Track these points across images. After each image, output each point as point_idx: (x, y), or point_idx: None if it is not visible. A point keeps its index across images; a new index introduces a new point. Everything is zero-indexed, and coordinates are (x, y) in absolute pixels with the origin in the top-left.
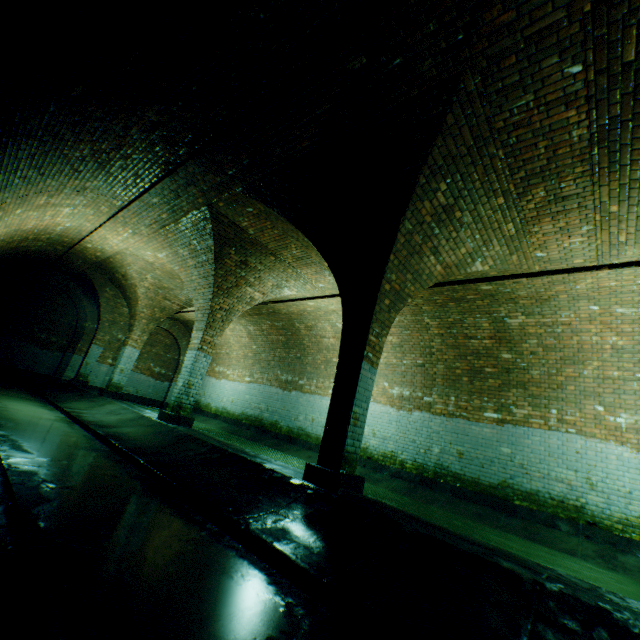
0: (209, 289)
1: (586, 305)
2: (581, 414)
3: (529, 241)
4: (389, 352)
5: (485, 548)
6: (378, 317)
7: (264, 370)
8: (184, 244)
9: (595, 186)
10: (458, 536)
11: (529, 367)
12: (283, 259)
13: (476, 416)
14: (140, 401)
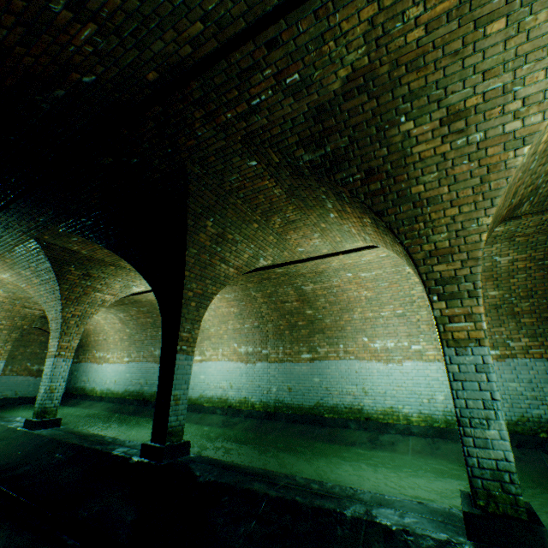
0: (58, 302)
1: (344, 273)
2: (356, 345)
3: (289, 243)
4: (234, 320)
5: (254, 475)
6: (187, 317)
7: (140, 349)
8: (24, 266)
9: (306, 215)
10: (242, 471)
11: (324, 317)
12: (123, 267)
13: (297, 358)
14: (21, 402)
